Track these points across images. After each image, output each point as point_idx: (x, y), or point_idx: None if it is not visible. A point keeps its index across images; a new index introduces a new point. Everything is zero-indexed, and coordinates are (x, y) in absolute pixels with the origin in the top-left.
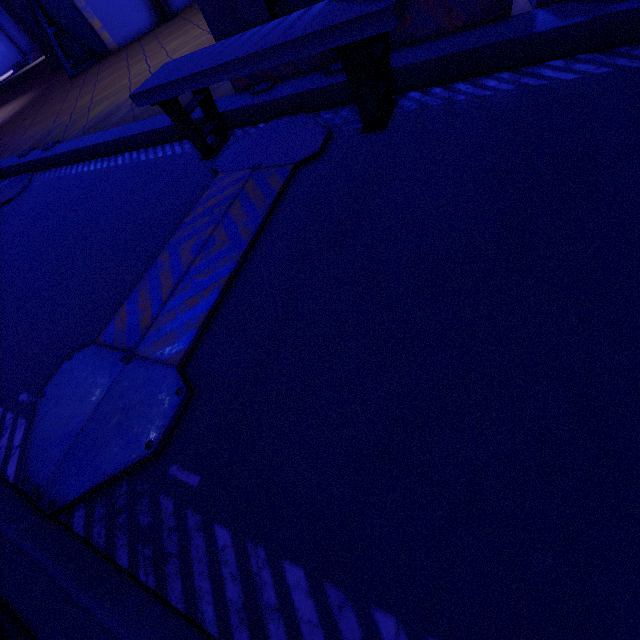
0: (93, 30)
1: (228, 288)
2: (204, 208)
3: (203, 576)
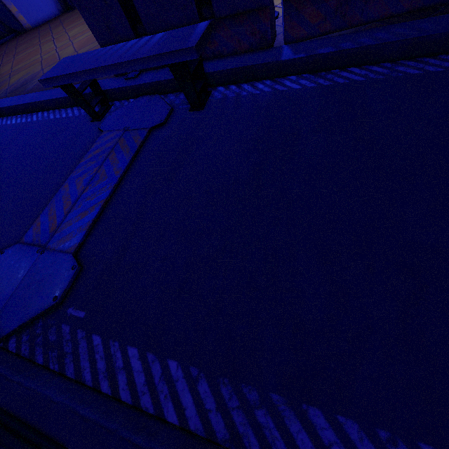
0: (11, 13)
1: (105, 206)
2: (92, 155)
3: (85, 360)
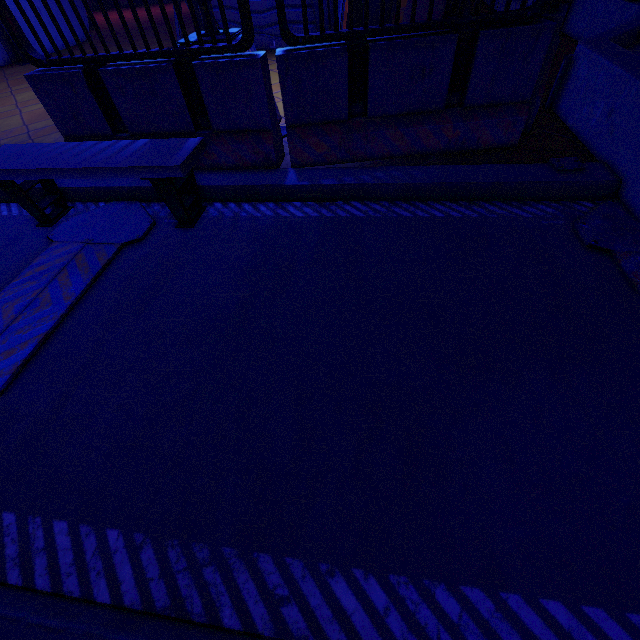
0: None
1: (45, 342)
2: (33, 272)
3: None
